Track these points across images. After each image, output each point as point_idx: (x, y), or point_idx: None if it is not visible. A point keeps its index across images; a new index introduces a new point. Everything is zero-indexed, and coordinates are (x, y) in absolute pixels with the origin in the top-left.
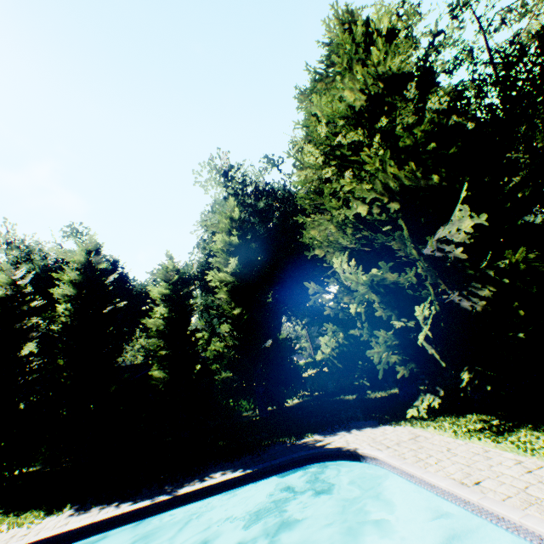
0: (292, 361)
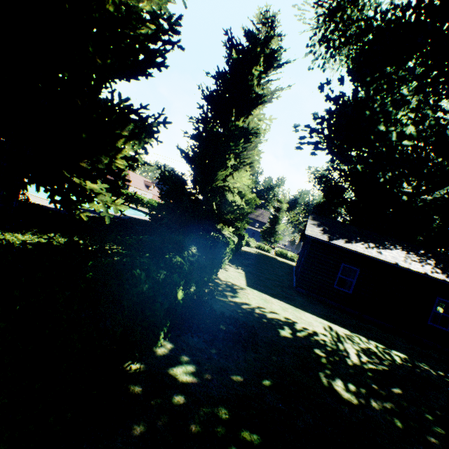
0: (186, 198)
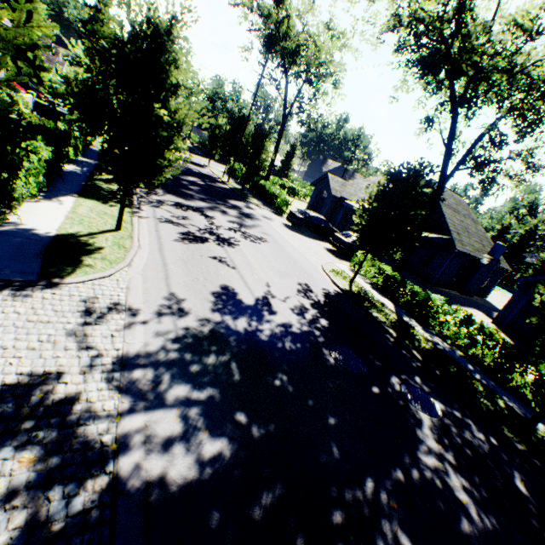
0: None
